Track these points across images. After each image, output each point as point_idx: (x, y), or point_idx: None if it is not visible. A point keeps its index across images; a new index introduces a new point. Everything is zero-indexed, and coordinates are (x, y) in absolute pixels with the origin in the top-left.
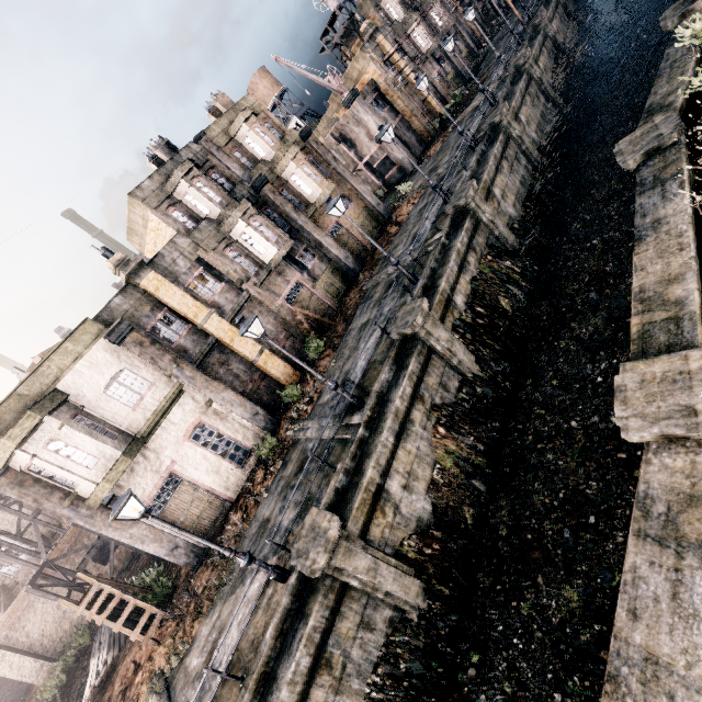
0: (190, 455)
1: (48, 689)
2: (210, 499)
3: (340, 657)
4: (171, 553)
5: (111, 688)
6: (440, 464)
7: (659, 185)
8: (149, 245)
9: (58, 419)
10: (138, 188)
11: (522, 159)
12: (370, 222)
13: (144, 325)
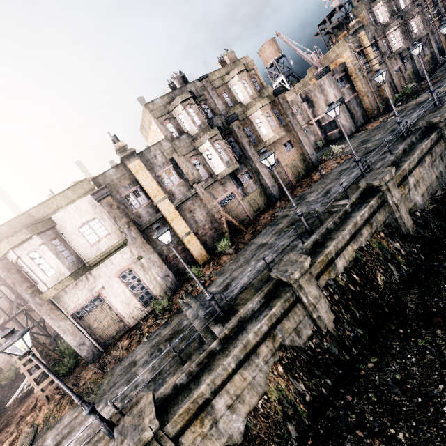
0: (115, 287)
1: (4, 378)
2: (116, 320)
3: None
4: (79, 346)
5: (21, 406)
6: (268, 396)
7: None
8: (150, 138)
9: (42, 239)
10: (152, 102)
11: (445, 158)
12: (301, 165)
13: (121, 192)
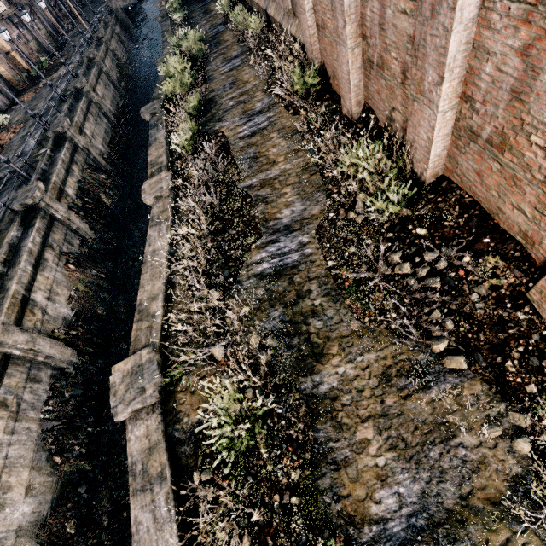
0: None
1: None
2: None
3: (14, 399)
4: None
5: None
6: (75, 287)
7: (156, 127)
8: None
9: None
10: None
11: (104, 118)
12: None
13: None
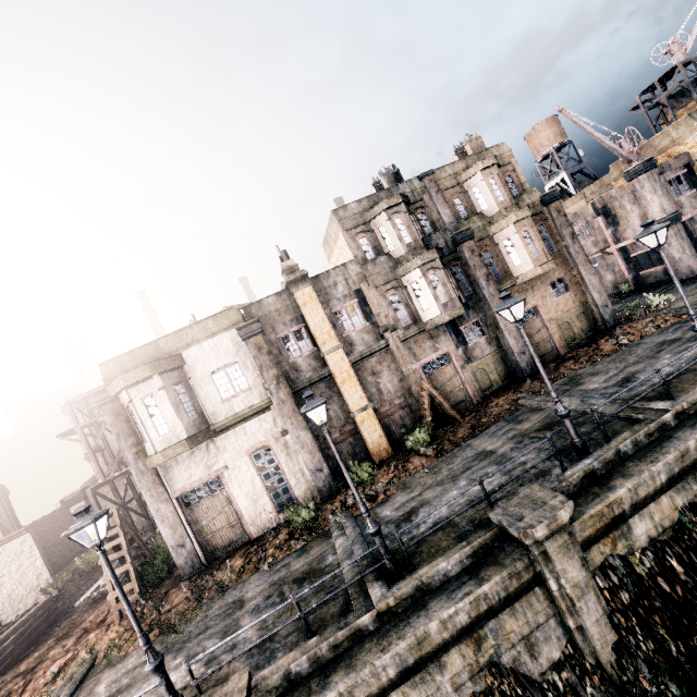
0: (242, 470)
1: (85, 561)
2: (234, 521)
3: None
4: (176, 547)
5: (90, 613)
6: None
7: None
8: (334, 258)
9: (163, 381)
10: (343, 207)
11: None
12: (581, 322)
13: (278, 330)
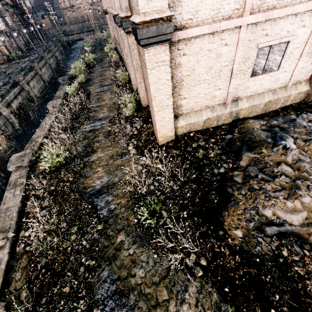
0: None
1: None
2: None
3: None
4: None
5: None
6: (3, 146)
7: (63, 85)
8: None
9: None
10: None
11: (42, 82)
12: None
13: None
